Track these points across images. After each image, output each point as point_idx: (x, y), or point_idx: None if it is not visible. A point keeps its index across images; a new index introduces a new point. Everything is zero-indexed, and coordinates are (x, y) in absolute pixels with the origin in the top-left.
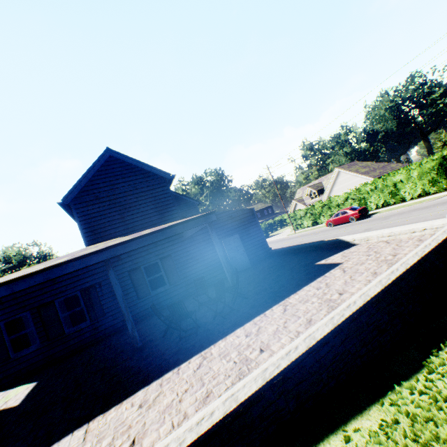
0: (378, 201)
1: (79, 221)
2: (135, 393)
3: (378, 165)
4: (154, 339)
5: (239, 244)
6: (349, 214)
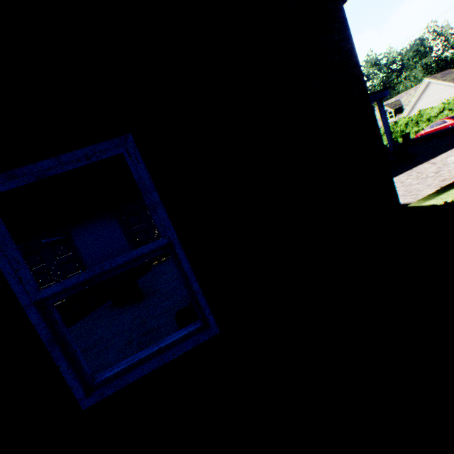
0: None
1: None
2: None
3: None
4: None
5: None
6: (448, 123)
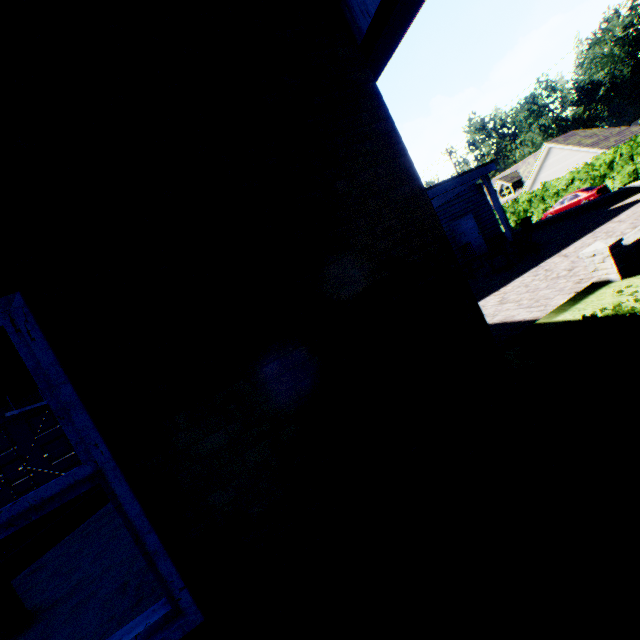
0: (623, 176)
1: None
2: (511, 282)
3: (610, 132)
4: None
5: (473, 226)
6: (582, 197)
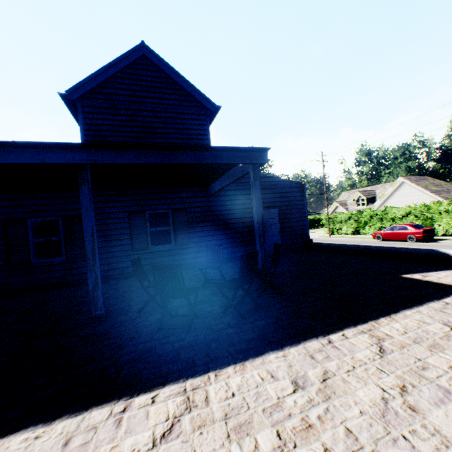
0: (451, 227)
1: (83, 129)
2: (10, 435)
3: None
4: (126, 309)
5: (275, 222)
6: (409, 231)
